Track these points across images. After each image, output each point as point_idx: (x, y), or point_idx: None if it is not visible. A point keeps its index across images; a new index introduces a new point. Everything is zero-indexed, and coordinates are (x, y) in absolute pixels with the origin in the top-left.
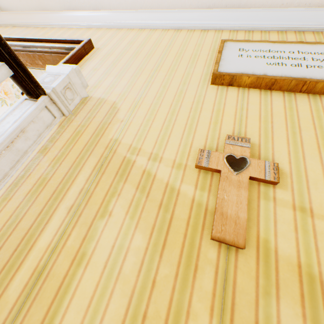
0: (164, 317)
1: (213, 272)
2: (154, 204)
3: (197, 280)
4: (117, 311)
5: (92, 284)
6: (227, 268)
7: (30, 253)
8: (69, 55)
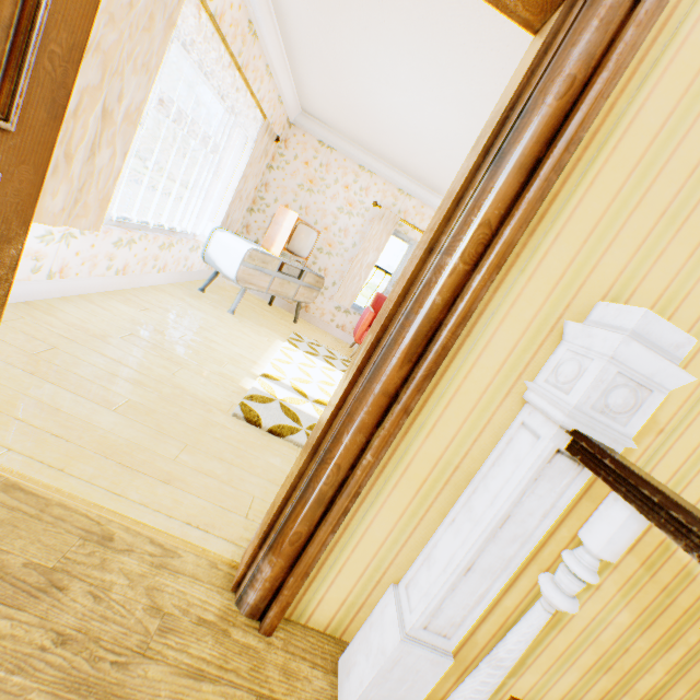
0: (625, 670)
1: (684, 650)
2: (656, 586)
3: (666, 653)
4: (586, 662)
5: (564, 642)
6: (698, 650)
7: (494, 610)
8: (601, 82)
